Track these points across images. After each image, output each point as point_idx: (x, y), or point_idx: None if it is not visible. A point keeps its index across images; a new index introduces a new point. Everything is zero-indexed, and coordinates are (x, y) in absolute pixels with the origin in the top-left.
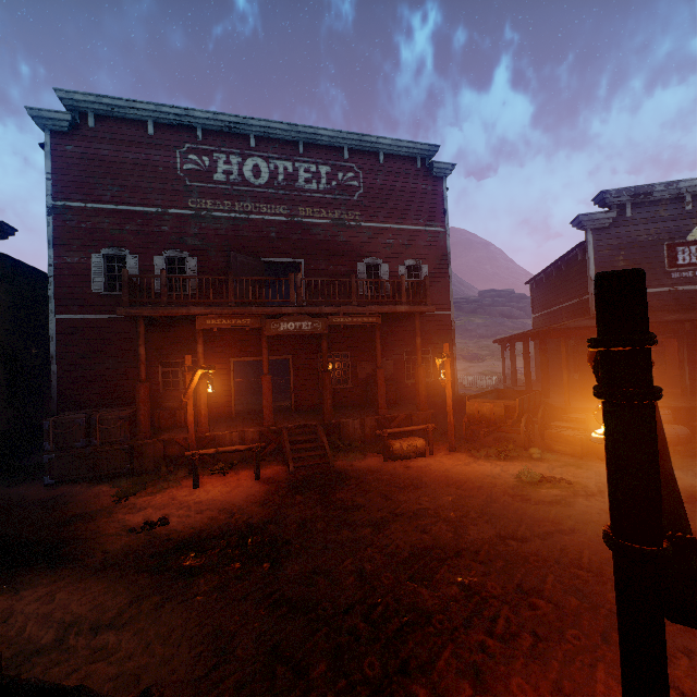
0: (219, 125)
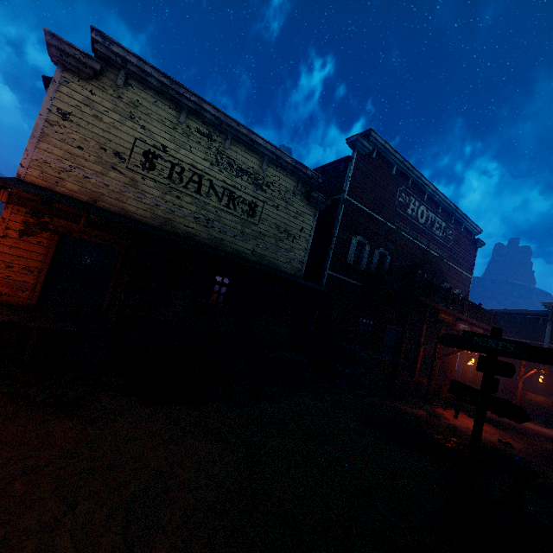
0: (419, 182)
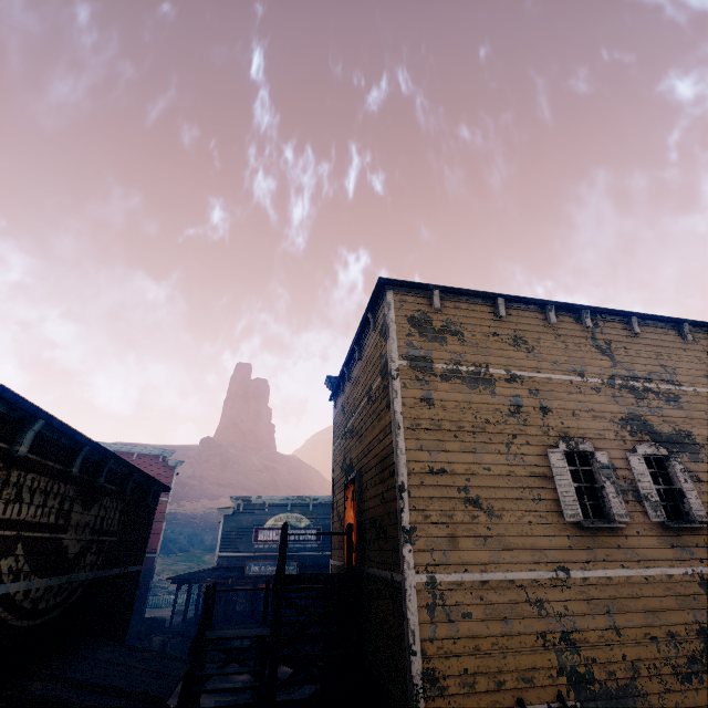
0: None
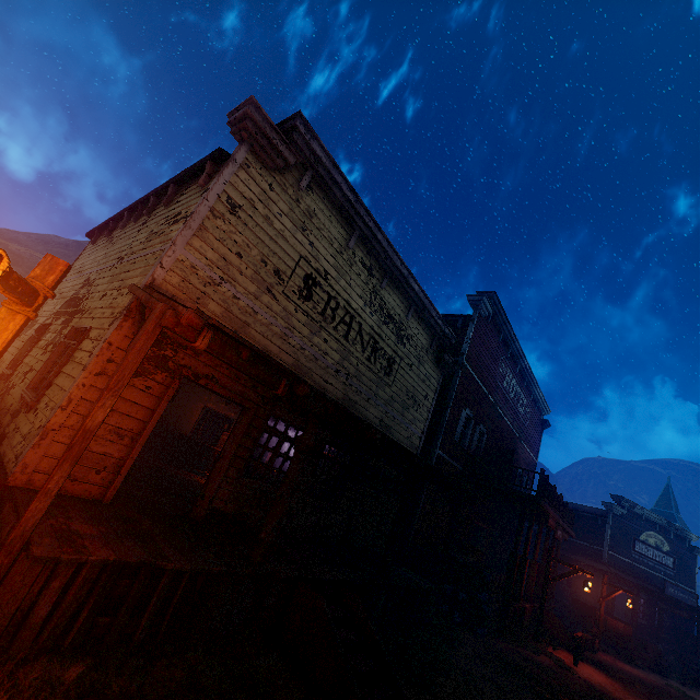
0: (516, 353)
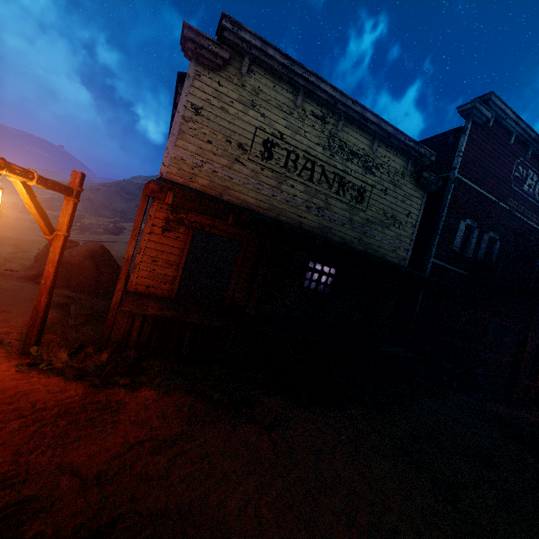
0: None
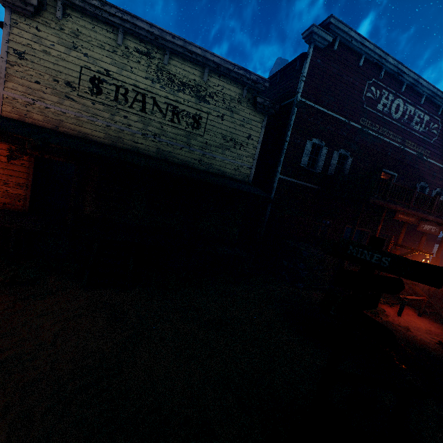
0: (394, 71)
